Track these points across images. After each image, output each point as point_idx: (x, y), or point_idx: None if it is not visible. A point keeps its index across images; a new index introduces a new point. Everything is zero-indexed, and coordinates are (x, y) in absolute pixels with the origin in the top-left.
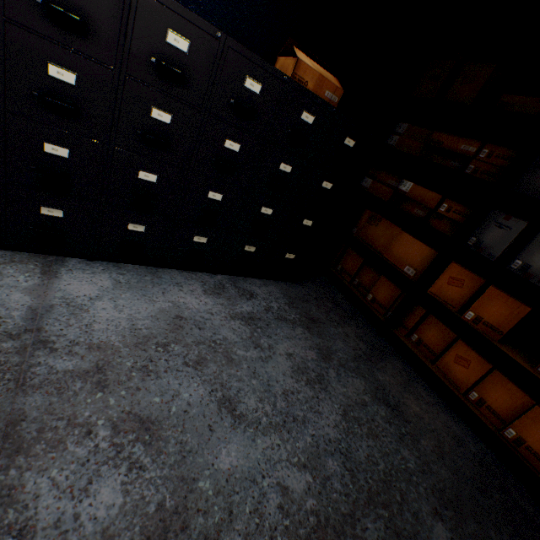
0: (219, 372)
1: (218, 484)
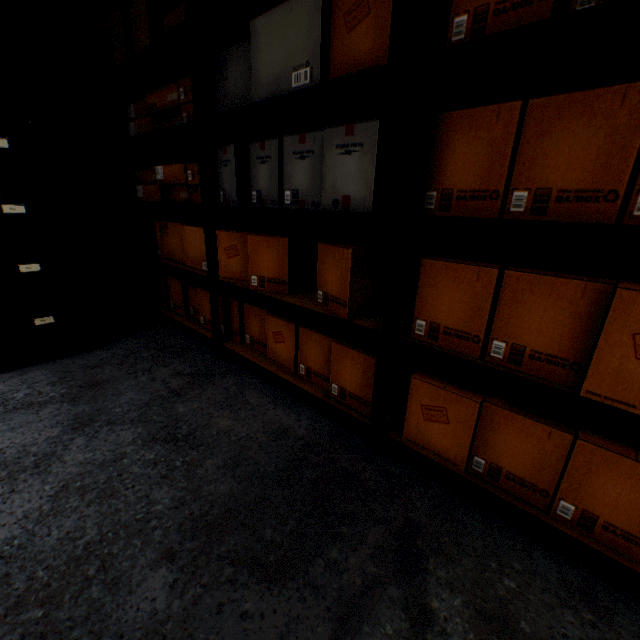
0: None
1: None
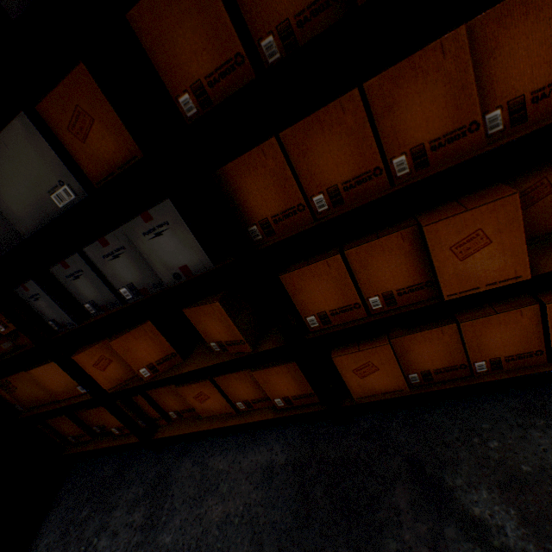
0: None
1: None
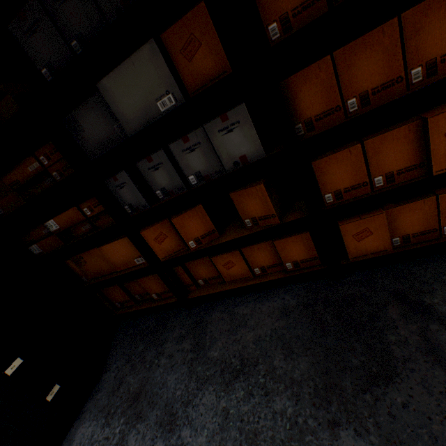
0: None
1: None
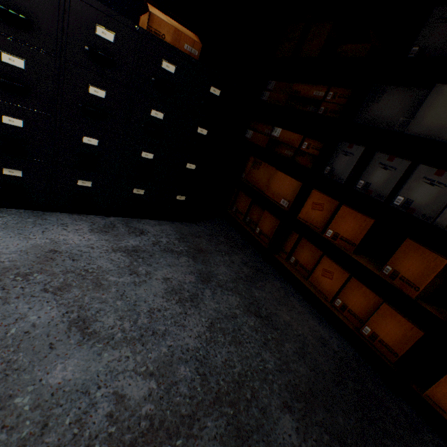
0: (82, 296)
1: (39, 399)
